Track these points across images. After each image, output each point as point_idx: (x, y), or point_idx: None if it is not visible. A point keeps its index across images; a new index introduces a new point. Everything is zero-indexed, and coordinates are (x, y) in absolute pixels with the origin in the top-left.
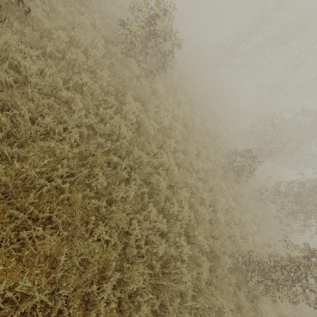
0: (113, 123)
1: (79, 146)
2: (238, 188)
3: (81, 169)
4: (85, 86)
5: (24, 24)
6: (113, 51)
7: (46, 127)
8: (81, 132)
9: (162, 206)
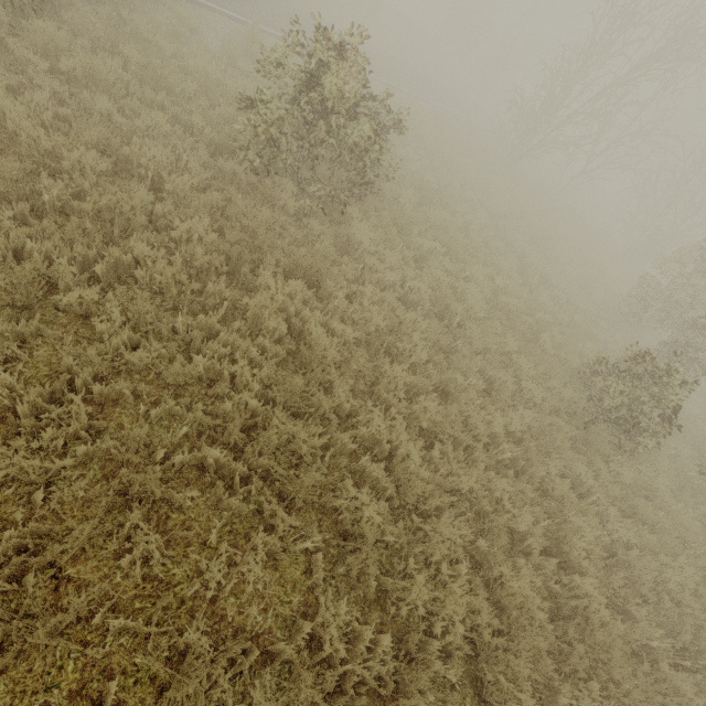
0: (216, 350)
1: (104, 436)
2: (633, 475)
3: (73, 521)
4: (145, 266)
5: (6, 153)
6: (227, 171)
7: (5, 397)
8: (117, 392)
9: (379, 583)
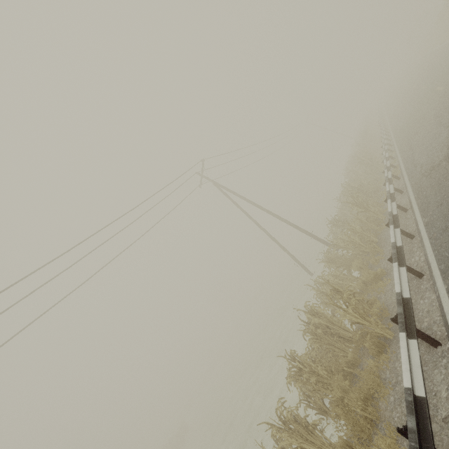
0: None
1: None
2: None
3: None
4: None
5: None
6: None
7: None
8: None
9: None
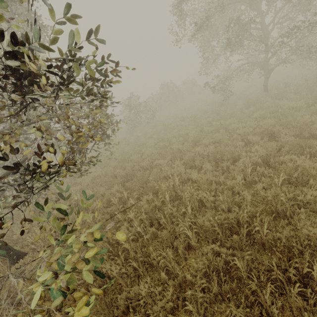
0: None
1: None
2: None
3: None
4: None
5: None
6: None
7: None
8: None
9: None
